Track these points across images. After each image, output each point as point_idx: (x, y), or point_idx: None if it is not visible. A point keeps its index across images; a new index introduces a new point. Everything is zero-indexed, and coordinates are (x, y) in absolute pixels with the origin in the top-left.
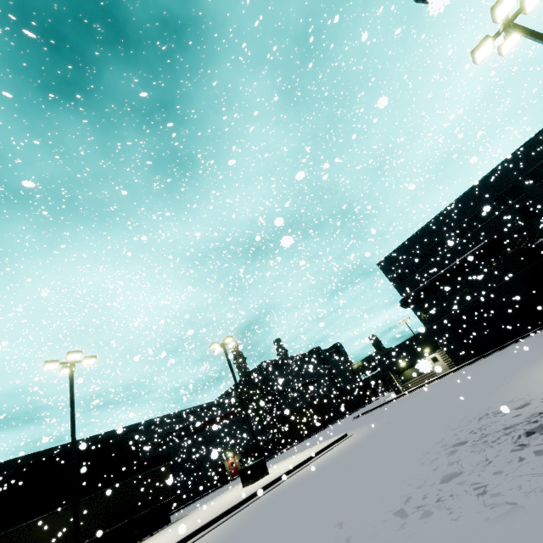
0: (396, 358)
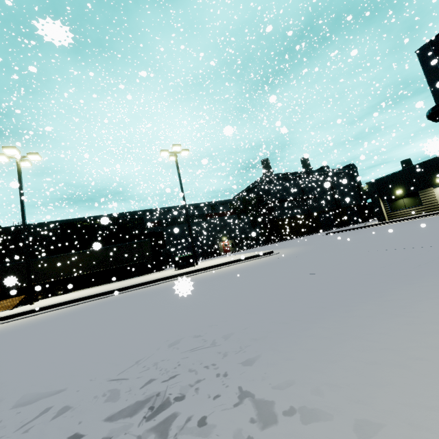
0: (394, 185)
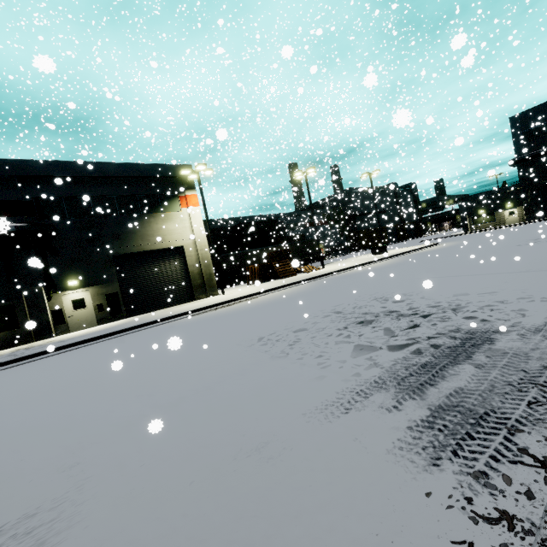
0: (478, 207)
